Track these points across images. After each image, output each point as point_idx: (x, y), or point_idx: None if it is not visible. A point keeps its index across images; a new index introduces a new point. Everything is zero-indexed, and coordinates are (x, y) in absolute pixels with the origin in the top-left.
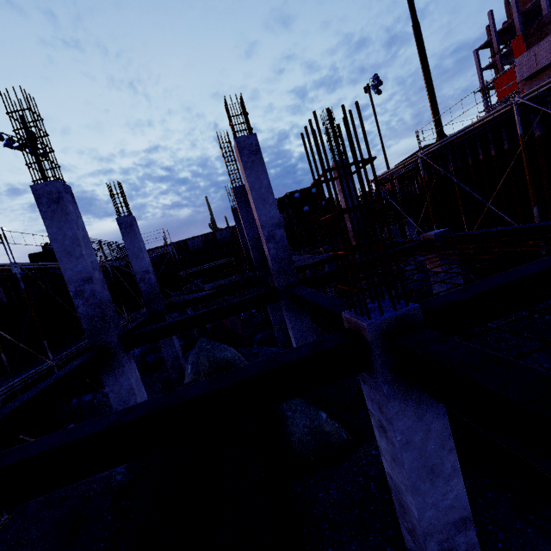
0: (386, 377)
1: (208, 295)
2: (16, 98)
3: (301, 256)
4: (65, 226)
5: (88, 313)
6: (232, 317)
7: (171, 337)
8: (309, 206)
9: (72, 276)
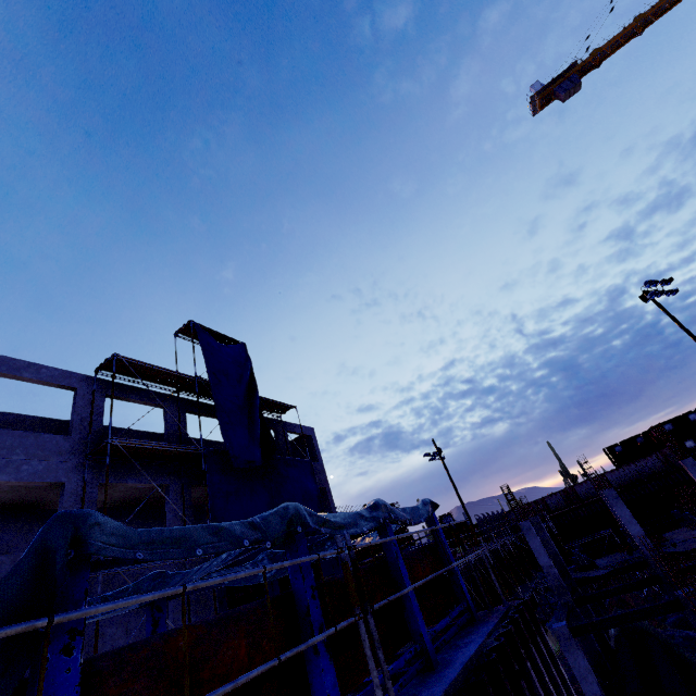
0: (690, 612)
1: (606, 573)
2: (506, 488)
3: (689, 531)
4: (535, 541)
5: (554, 584)
6: (632, 595)
7: (587, 606)
8: (692, 440)
9: (543, 564)
